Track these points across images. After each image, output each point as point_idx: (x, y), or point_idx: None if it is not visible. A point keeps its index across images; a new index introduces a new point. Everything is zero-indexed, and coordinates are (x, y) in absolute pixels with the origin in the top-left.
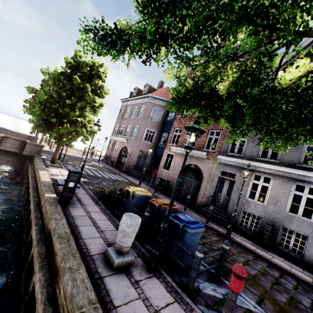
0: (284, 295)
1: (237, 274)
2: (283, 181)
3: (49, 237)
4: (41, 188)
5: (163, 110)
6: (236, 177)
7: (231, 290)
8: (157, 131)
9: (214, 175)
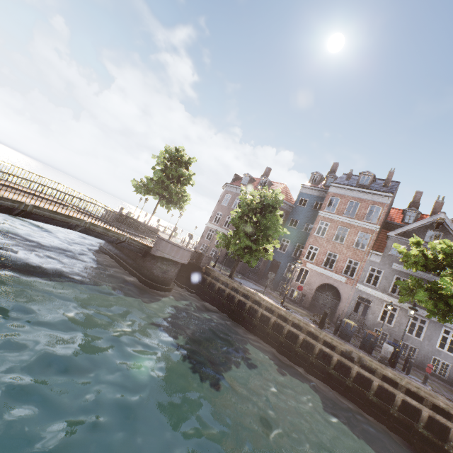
0: (422, 378)
1: (430, 367)
2: (406, 312)
3: (352, 353)
4: (296, 318)
5: (285, 214)
6: (372, 303)
7: (427, 372)
8: None
9: (353, 298)
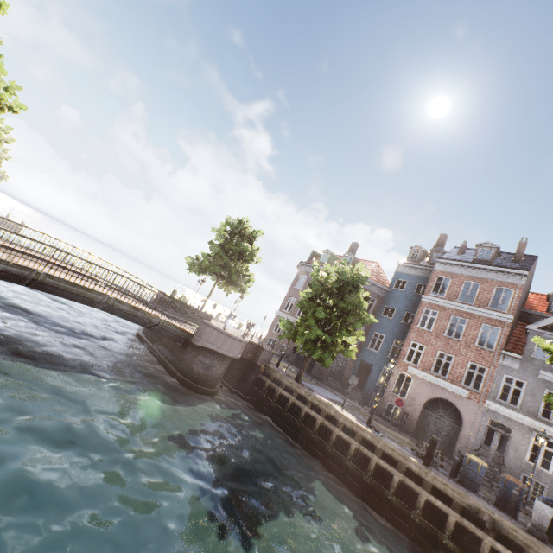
0: None
1: None
2: None
3: (481, 513)
4: (388, 446)
5: (376, 300)
6: (512, 432)
7: None
8: (366, 327)
9: (481, 423)
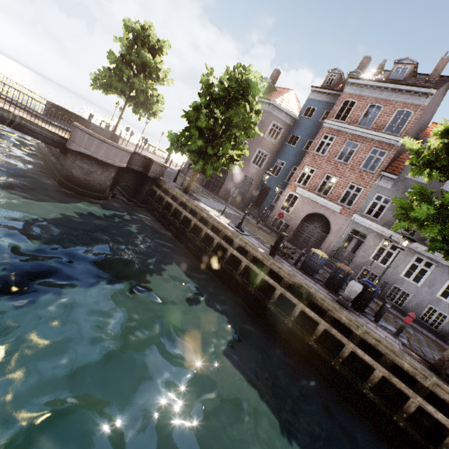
0: None
1: (412, 317)
2: (408, 252)
3: (301, 288)
4: (243, 240)
5: (284, 128)
6: (367, 238)
7: (405, 323)
8: (271, 155)
9: (345, 231)
